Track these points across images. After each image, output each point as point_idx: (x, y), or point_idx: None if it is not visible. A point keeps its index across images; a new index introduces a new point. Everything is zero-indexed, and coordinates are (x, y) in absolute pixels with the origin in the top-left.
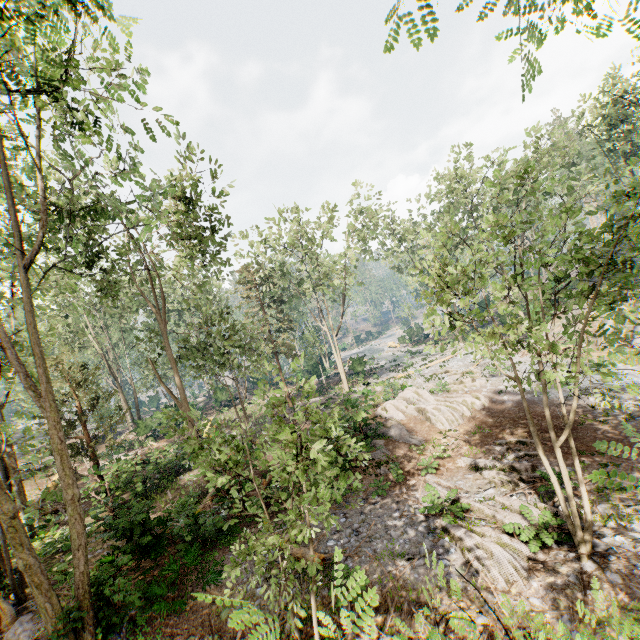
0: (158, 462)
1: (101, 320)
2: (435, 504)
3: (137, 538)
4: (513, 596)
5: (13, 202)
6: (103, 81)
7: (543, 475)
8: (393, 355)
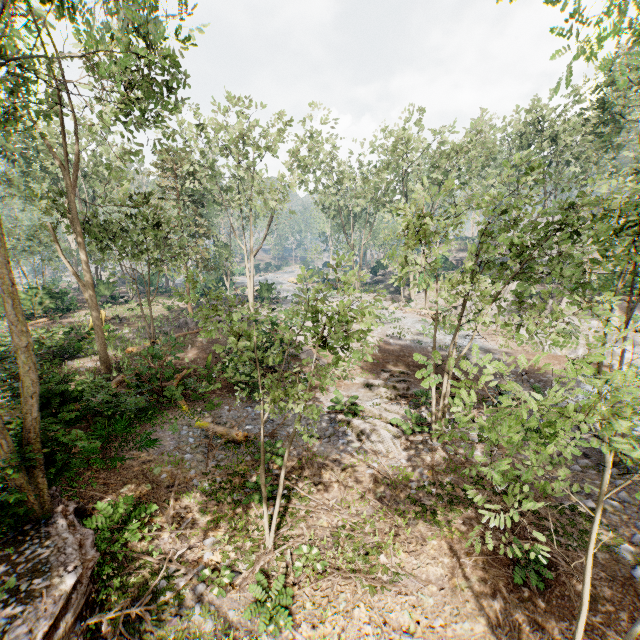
0: (39, 343)
1: None
2: (341, 404)
3: (57, 405)
4: (391, 459)
5: None
6: None
7: (416, 392)
8: (294, 290)
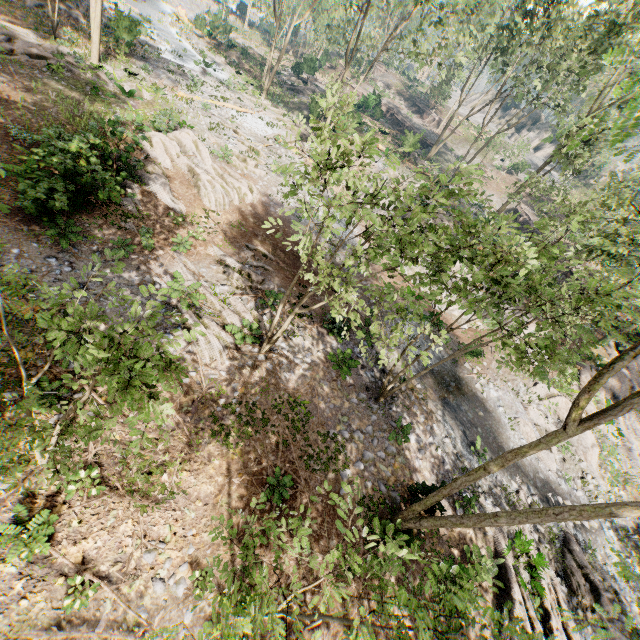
0: None
1: None
2: (179, 292)
3: None
4: (212, 369)
5: None
6: None
7: (267, 295)
8: (179, 41)
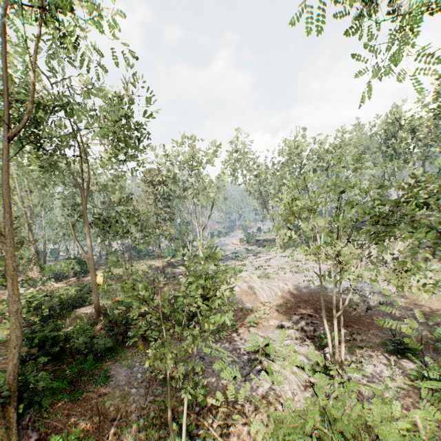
0: (61, 297)
1: (26, 185)
2: (255, 345)
3: (49, 347)
4: (295, 402)
5: (8, 89)
6: (95, 23)
7: (320, 335)
8: (235, 249)
